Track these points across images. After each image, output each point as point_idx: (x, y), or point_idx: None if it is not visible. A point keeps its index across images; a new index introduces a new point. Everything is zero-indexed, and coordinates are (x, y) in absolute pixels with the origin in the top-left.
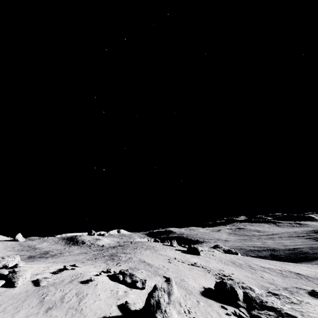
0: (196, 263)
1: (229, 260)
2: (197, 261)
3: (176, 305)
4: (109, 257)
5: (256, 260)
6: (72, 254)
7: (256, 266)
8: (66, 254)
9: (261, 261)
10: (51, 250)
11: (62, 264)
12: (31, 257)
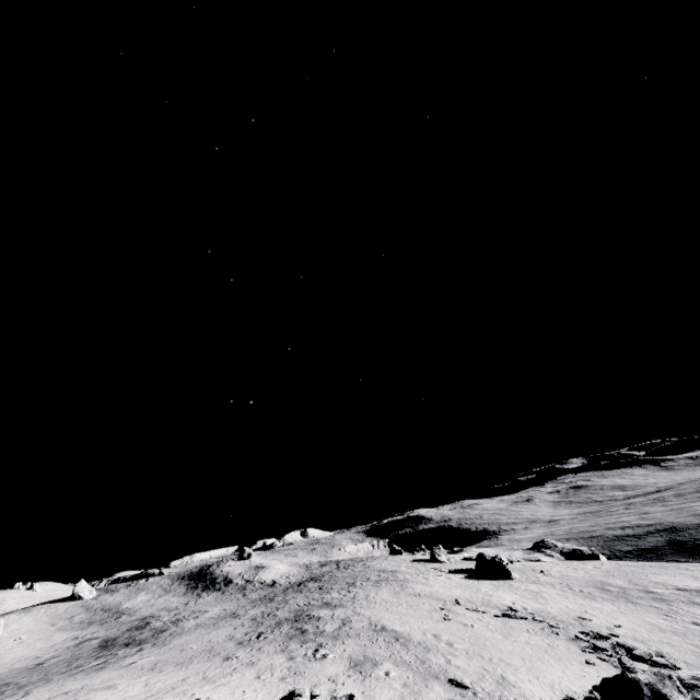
0: (513, 609)
1: (587, 580)
2: (512, 598)
3: None
4: (292, 624)
5: (654, 571)
6: (202, 624)
7: (664, 588)
8: (189, 625)
9: (667, 570)
10: (155, 614)
11: (173, 677)
12: (107, 645)
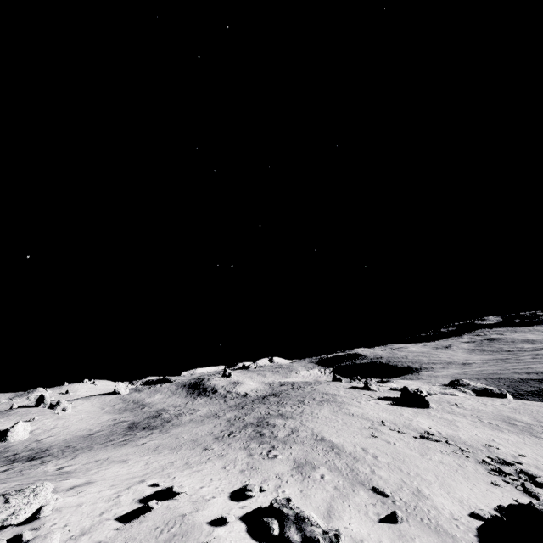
0: (429, 433)
1: (496, 415)
2: (429, 424)
3: None
4: (254, 428)
5: None
6: (194, 419)
7: None
8: (186, 419)
9: None
10: (166, 408)
11: (166, 459)
12: (132, 427)
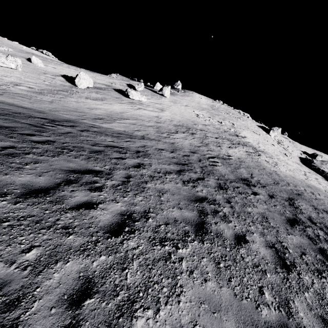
0: None
1: None
2: None
3: (278, 132)
4: None
5: None
6: None
7: None
8: None
9: None
10: None
11: None
12: None
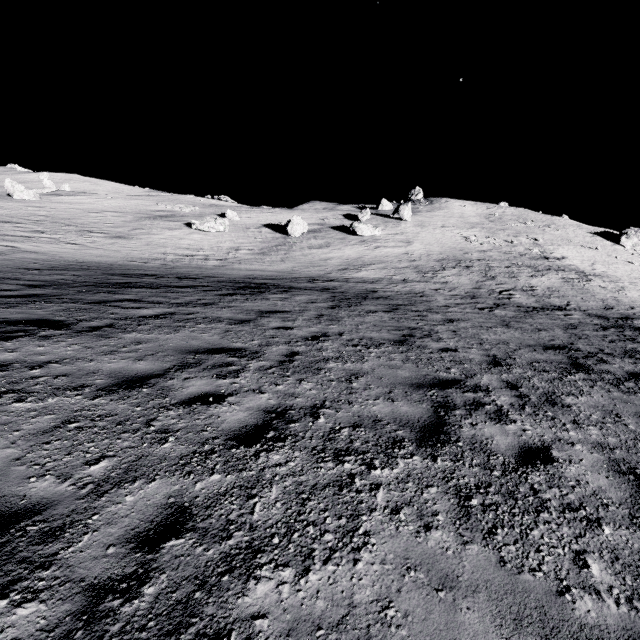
0: None
1: None
2: None
3: (639, 237)
4: None
5: None
6: None
7: None
8: None
9: None
10: None
11: None
12: None
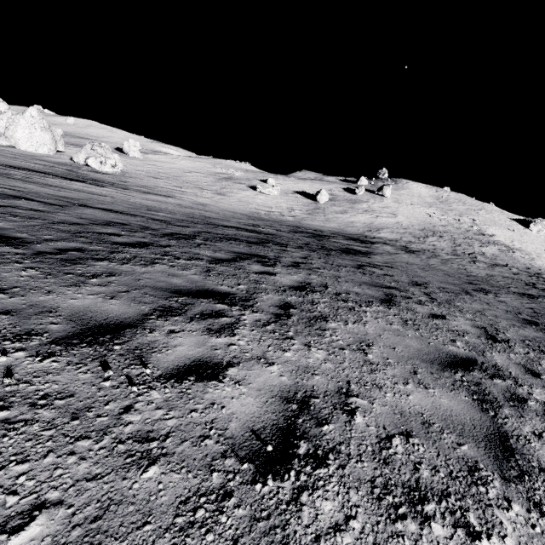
0: None
1: None
2: None
3: (542, 225)
4: None
5: None
6: None
7: None
8: None
9: None
10: None
11: None
12: None
